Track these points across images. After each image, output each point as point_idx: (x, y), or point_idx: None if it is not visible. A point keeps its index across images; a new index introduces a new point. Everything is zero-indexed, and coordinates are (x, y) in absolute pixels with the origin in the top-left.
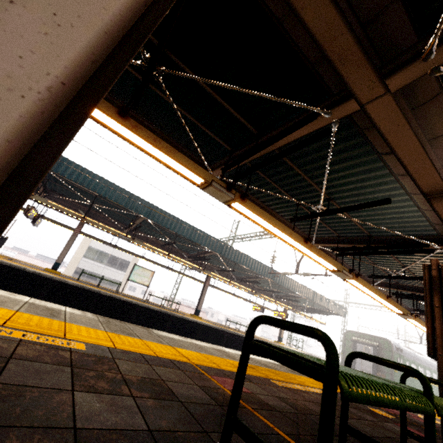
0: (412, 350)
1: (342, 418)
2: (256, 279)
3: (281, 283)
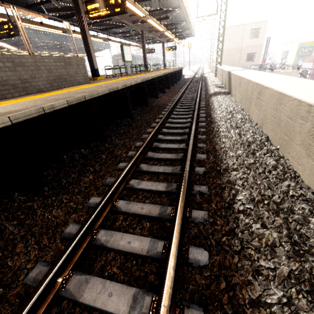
0: (138, 53)
1: (114, 74)
2: (61, 45)
3: (76, 43)
